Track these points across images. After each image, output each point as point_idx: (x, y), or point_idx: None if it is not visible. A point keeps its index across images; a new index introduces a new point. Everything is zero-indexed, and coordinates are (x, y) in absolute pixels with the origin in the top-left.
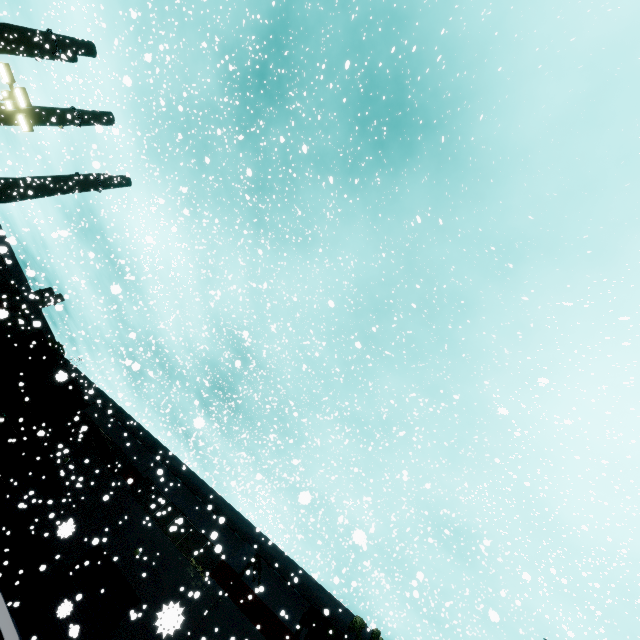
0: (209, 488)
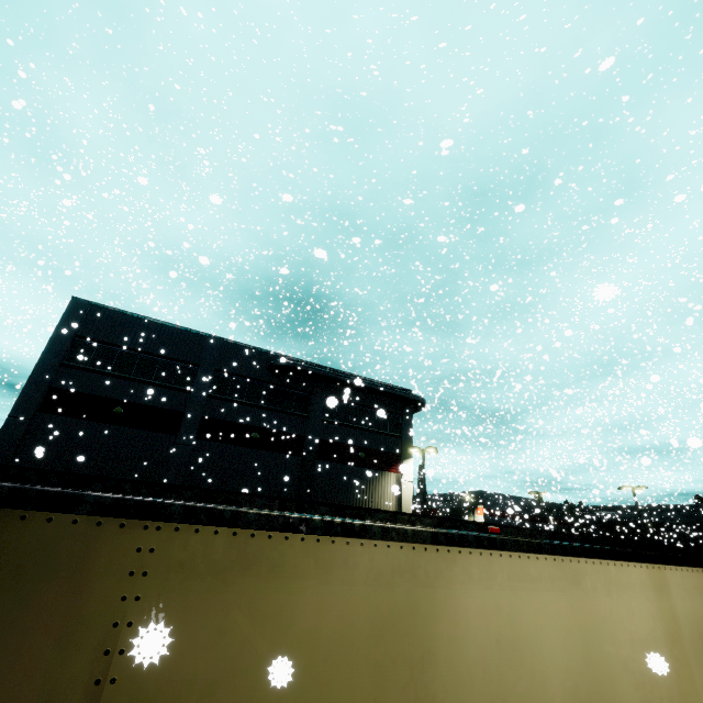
0: None
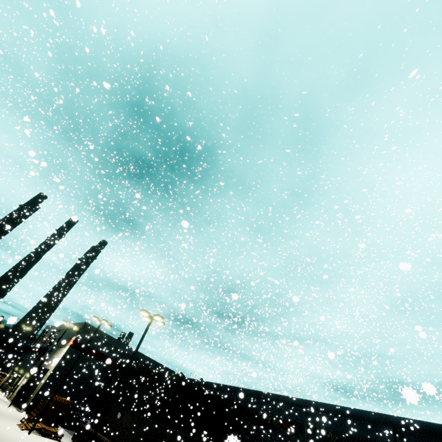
0: (331, 405)
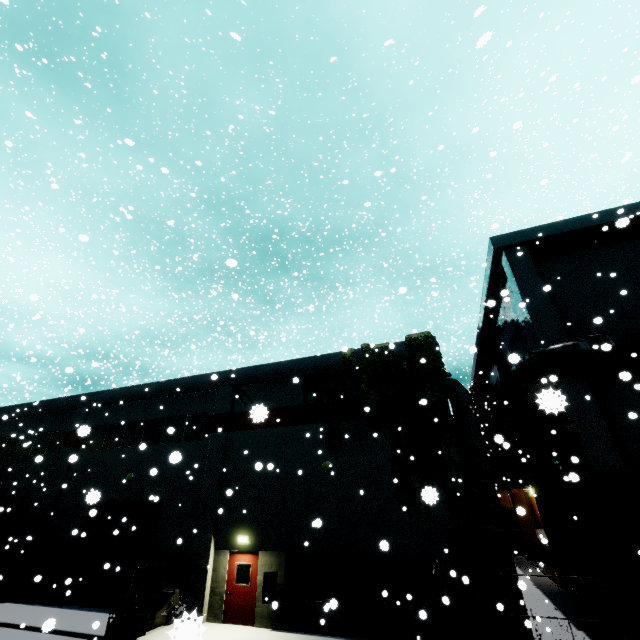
0: (154, 384)
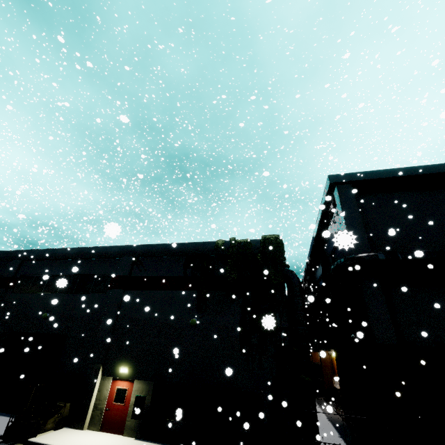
0: (74, 249)
